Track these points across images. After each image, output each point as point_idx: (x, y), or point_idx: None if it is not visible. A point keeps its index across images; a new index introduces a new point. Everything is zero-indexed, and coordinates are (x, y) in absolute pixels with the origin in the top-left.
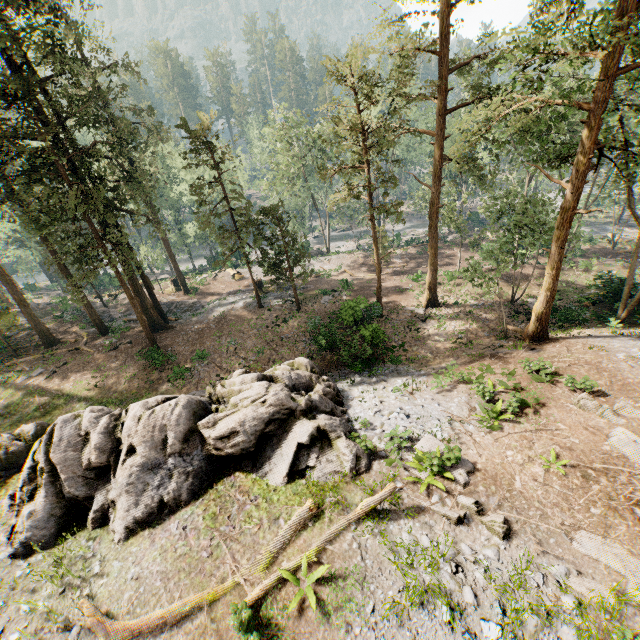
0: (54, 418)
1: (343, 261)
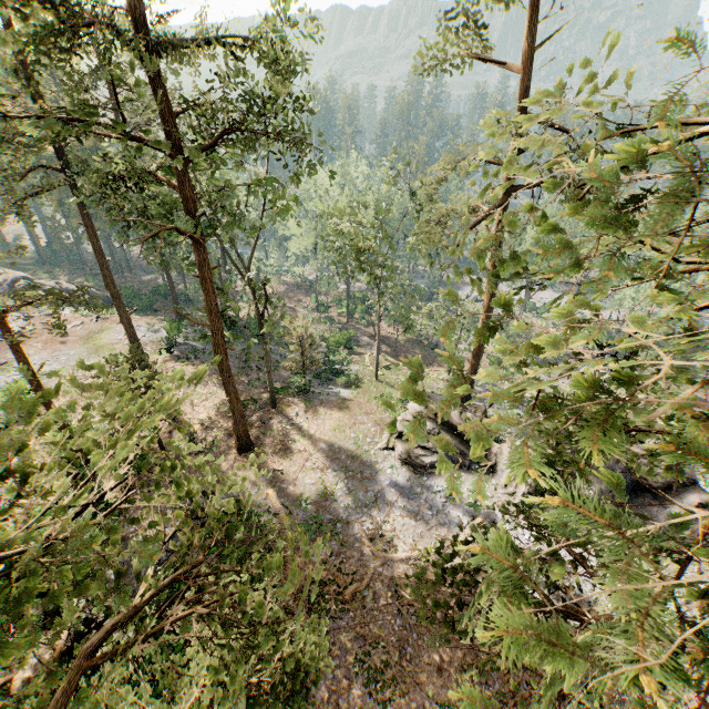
0: None
1: None
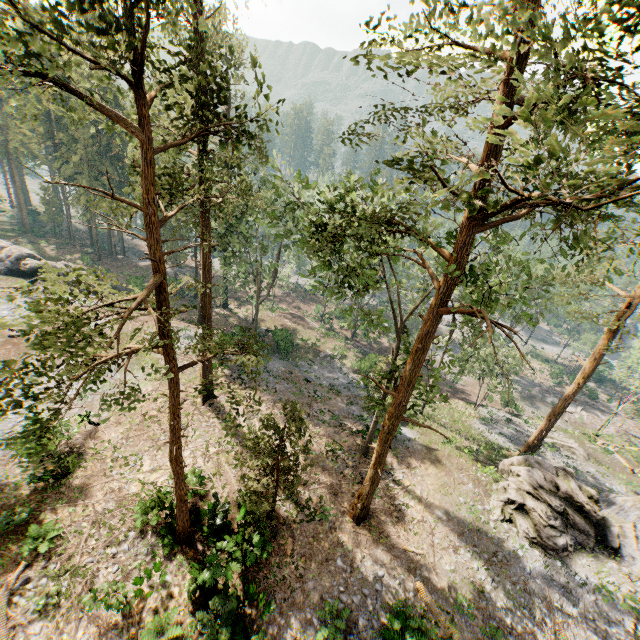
0: None
1: None
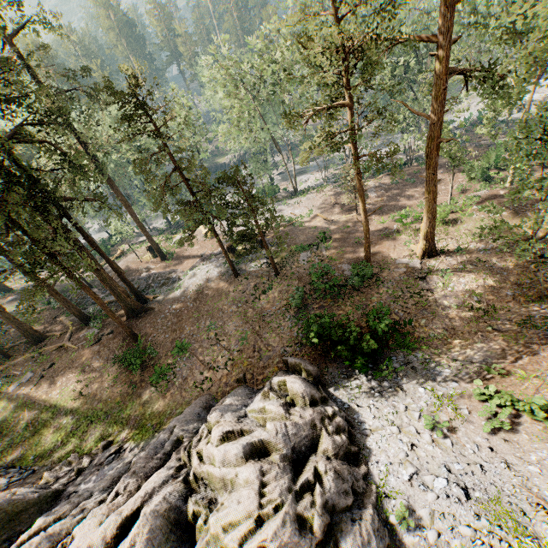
0: (42, 440)
1: (313, 202)
